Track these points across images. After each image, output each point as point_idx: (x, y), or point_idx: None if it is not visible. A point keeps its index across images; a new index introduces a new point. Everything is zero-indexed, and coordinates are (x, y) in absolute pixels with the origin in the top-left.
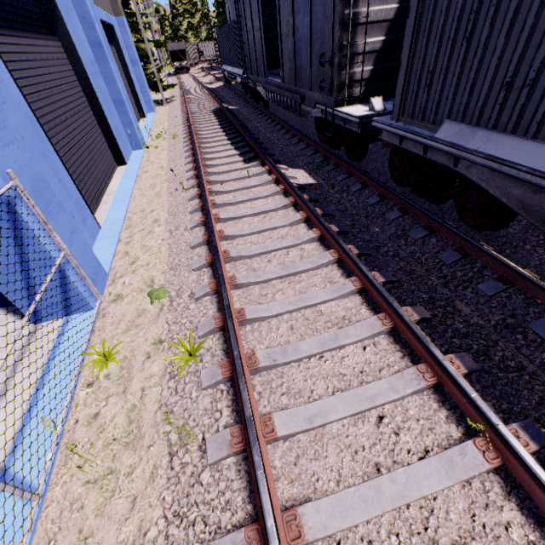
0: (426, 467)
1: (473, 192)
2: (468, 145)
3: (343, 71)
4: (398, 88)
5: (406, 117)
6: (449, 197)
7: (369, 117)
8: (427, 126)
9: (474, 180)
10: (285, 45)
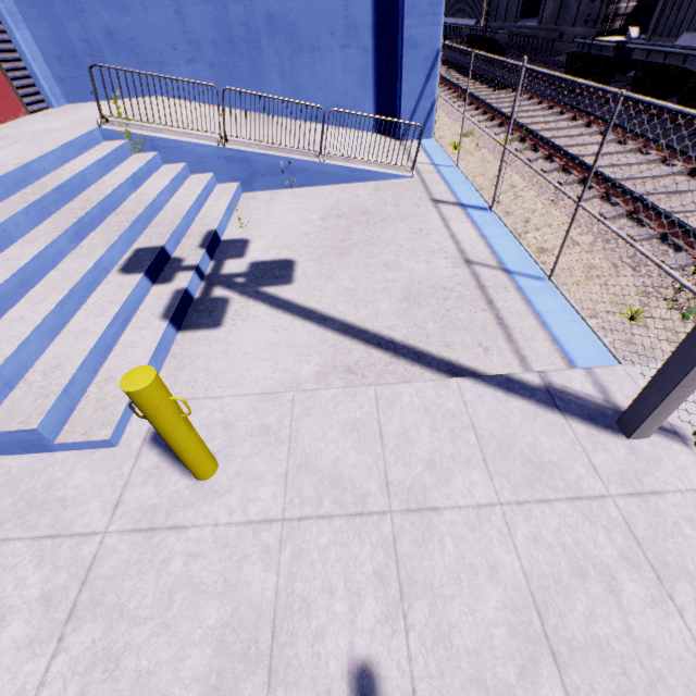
0: (631, 160)
1: (691, 80)
2: (694, 45)
3: (611, 6)
4: (655, 14)
5: (656, 37)
6: (674, 90)
7: (624, 42)
8: (671, 40)
9: (693, 70)
10: None
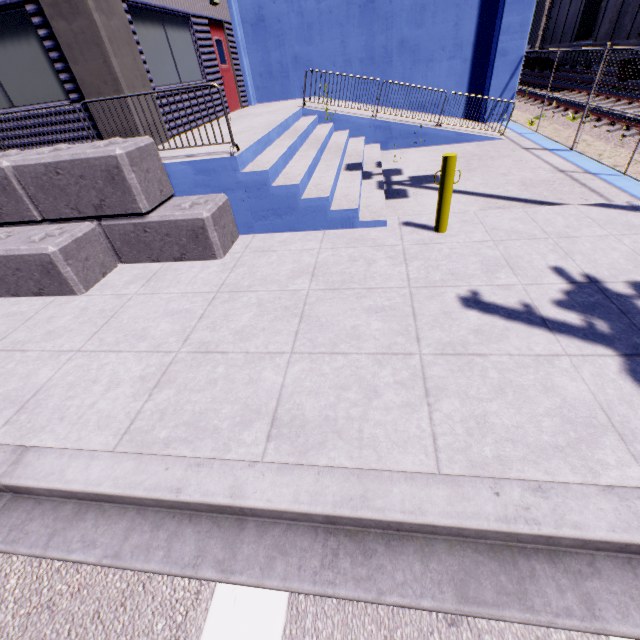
0: None
1: None
2: None
3: None
4: None
5: None
6: None
7: None
8: None
9: None
10: (609, 12)
